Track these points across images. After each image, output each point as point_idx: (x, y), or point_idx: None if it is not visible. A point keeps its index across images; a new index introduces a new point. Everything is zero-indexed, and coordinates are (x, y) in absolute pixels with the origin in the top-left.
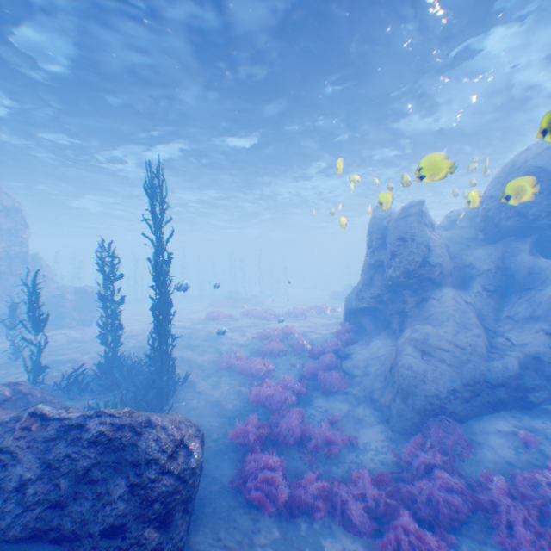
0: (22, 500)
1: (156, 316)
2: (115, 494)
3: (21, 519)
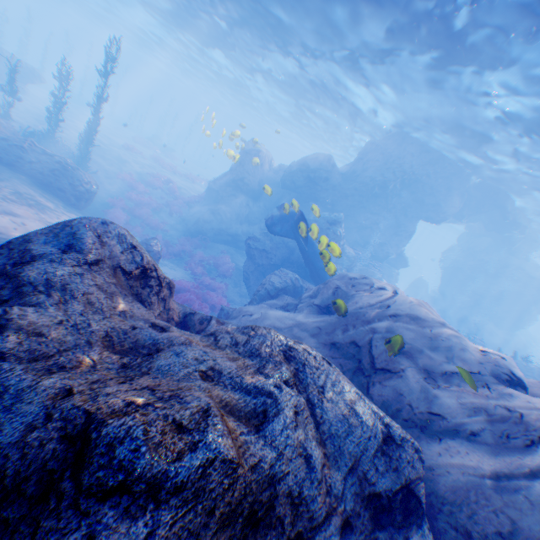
0: (32, 167)
1: (90, 129)
2: (64, 182)
3: (32, 172)
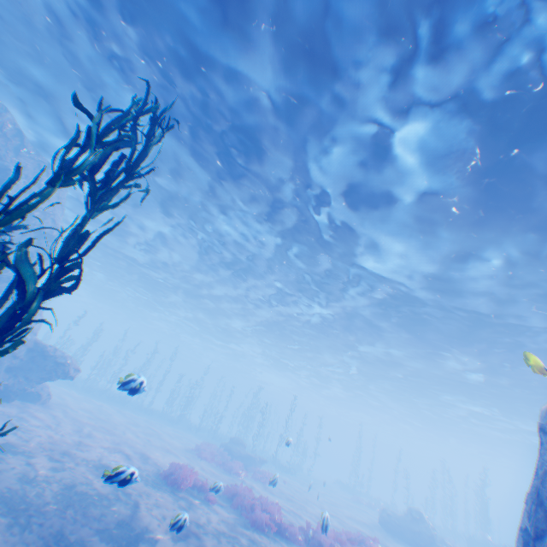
0: None
1: None
2: None
3: None
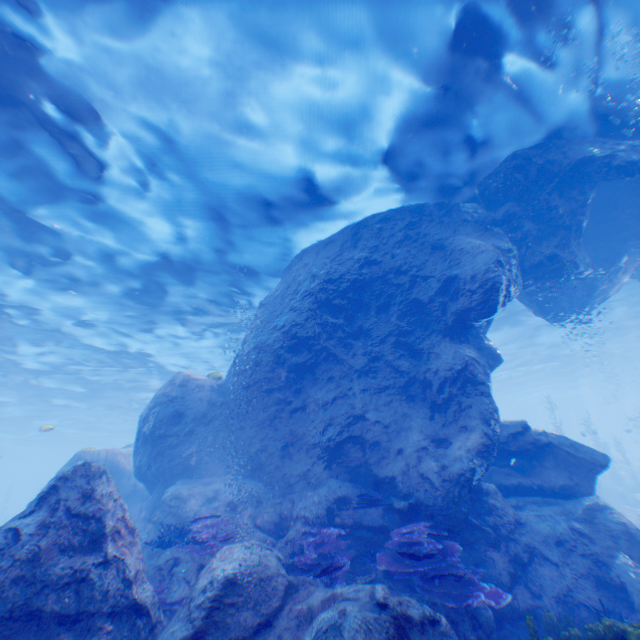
0: None
1: None
2: None
3: None
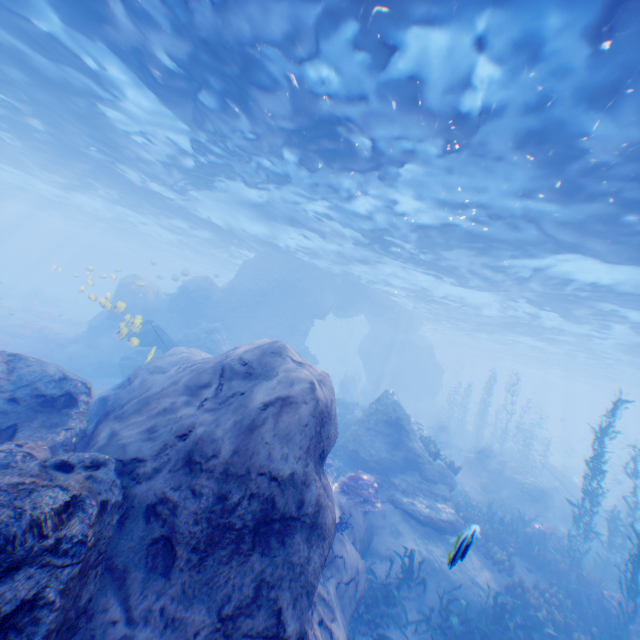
0: None
1: None
2: None
3: None
